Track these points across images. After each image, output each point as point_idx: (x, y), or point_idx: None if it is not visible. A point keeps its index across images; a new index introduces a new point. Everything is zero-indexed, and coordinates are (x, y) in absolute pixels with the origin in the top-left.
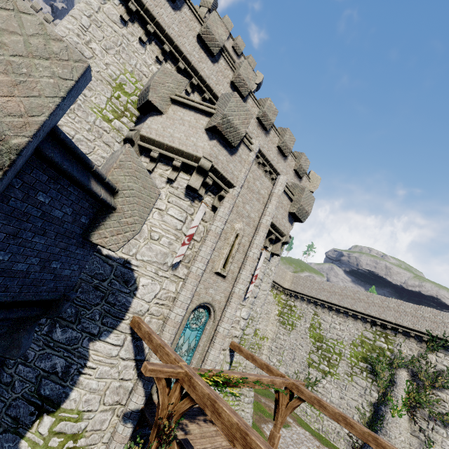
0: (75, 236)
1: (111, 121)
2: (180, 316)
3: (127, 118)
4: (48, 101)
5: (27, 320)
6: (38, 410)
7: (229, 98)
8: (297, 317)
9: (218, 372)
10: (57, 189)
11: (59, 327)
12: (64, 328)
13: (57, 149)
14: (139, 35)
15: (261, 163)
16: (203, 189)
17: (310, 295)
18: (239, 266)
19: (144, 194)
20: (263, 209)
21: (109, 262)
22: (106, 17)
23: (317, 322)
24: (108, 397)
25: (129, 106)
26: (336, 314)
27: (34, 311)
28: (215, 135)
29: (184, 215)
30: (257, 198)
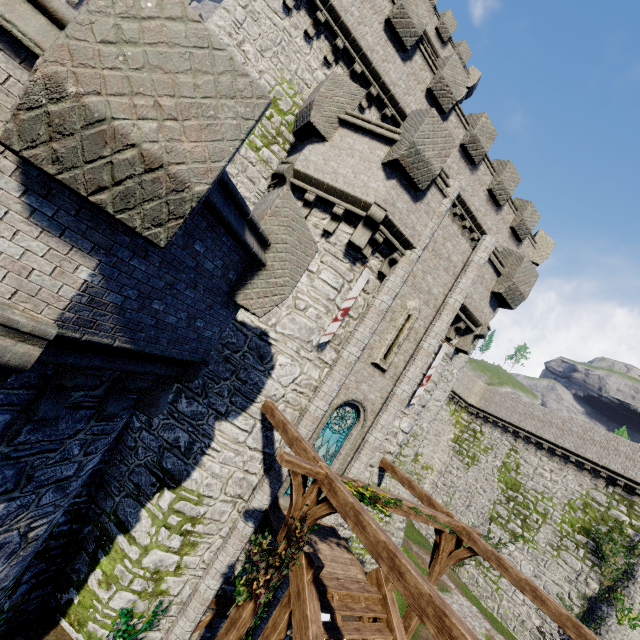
0: (221, 294)
1: (259, 149)
2: (322, 410)
3: (278, 146)
4: (229, 145)
5: (165, 380)
6: (160, 482)
7: (423, 118)
8: (482, 448)
9: (365, 485)
10: (213, 239)
11: (184, 398)
12: (190, 400)
13: (220, 193)
14: (304, 27)
15: (458, 214)
16: (369, 247)
17: (509, 420)
18: (406, 360)
19: (298, 250)
20: (452, 283)
21: (244, 330)
22: (266, 5)
23: (514, 461)
24: (230, 487)
25: (282, 129)
26: (547, 456)
27: (174, 370)
28: (395, 173)
29: (340, 281)
30: (446, 267)
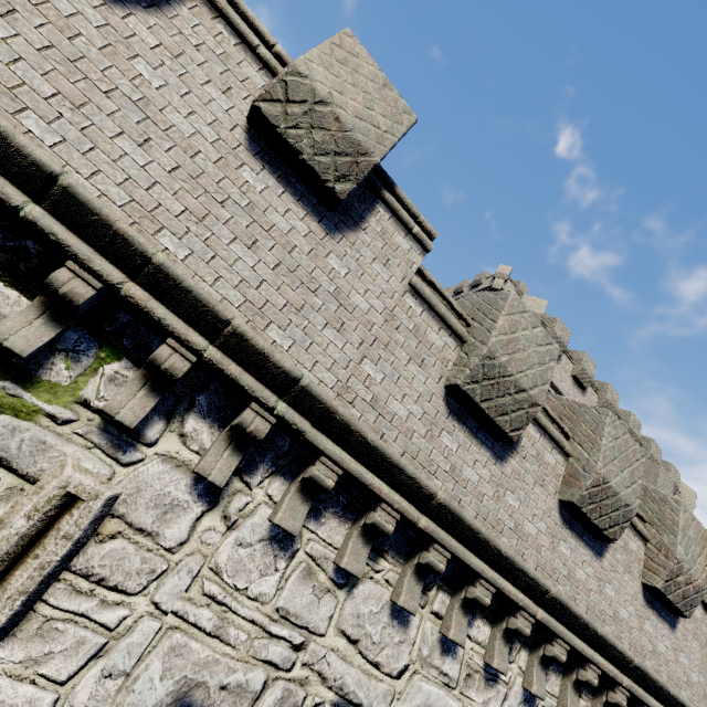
0: None
1: None
2: None
3: None
4: None
5: None
6: None
7: (655, 471)
8: None
9: None
10: None
11: None
12: None
13: None
14: None
15: None
16: None
17: None
18: None
19: None
20: None
21: None
22: None
23: None
24: None
25: None
26: None
27: None
28: None
29: None
30: None
